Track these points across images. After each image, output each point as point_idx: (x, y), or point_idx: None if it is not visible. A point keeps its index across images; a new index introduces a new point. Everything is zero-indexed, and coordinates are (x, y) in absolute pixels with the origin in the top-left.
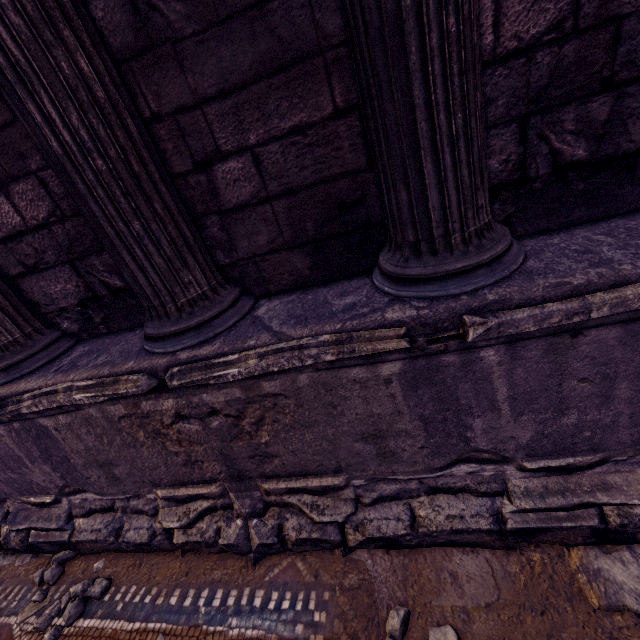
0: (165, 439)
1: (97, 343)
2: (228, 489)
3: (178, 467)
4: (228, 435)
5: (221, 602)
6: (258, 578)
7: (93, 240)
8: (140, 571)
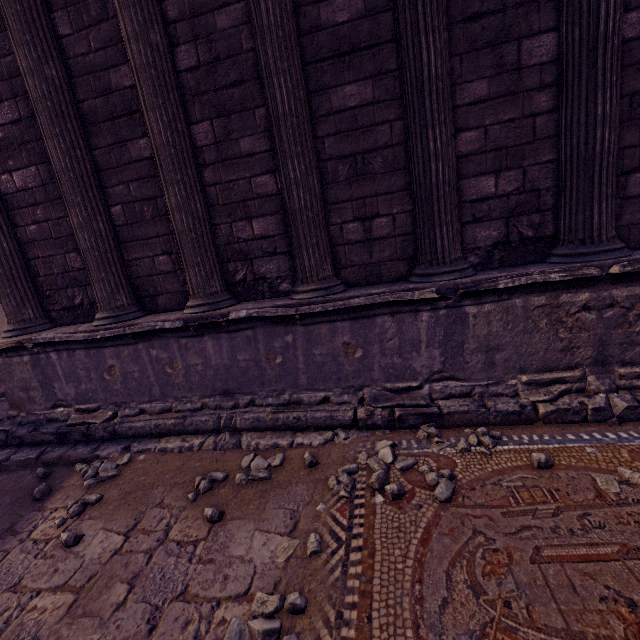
0: (560, 327)
1: (500, 269)
2: (588, 373)
3: (554, 353)
4: (613, 324)
5: (616, 436)
6: (632, 428)
7: (532, 206)
8: (516, 430)
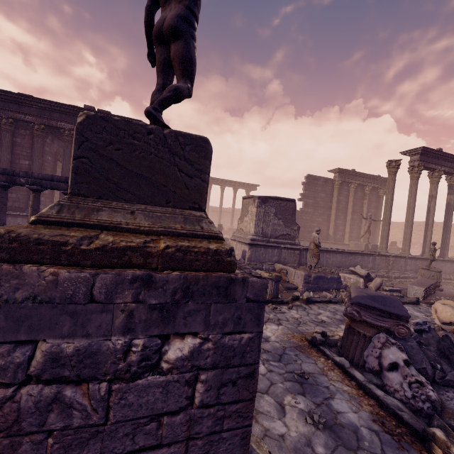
0: None
1: None
2: None
3: None
4: None
5: None
6: None
7: None
8: None
